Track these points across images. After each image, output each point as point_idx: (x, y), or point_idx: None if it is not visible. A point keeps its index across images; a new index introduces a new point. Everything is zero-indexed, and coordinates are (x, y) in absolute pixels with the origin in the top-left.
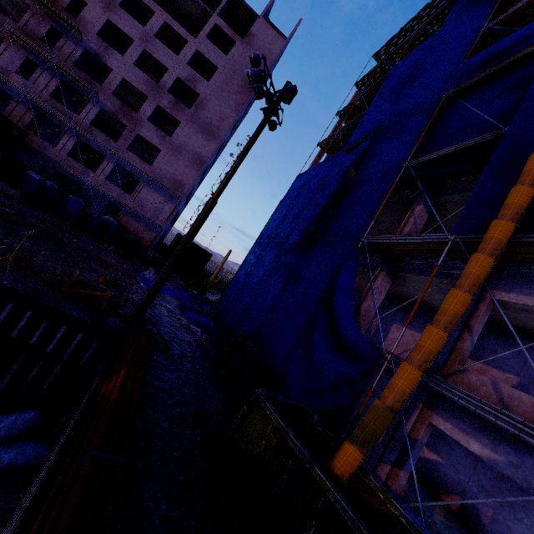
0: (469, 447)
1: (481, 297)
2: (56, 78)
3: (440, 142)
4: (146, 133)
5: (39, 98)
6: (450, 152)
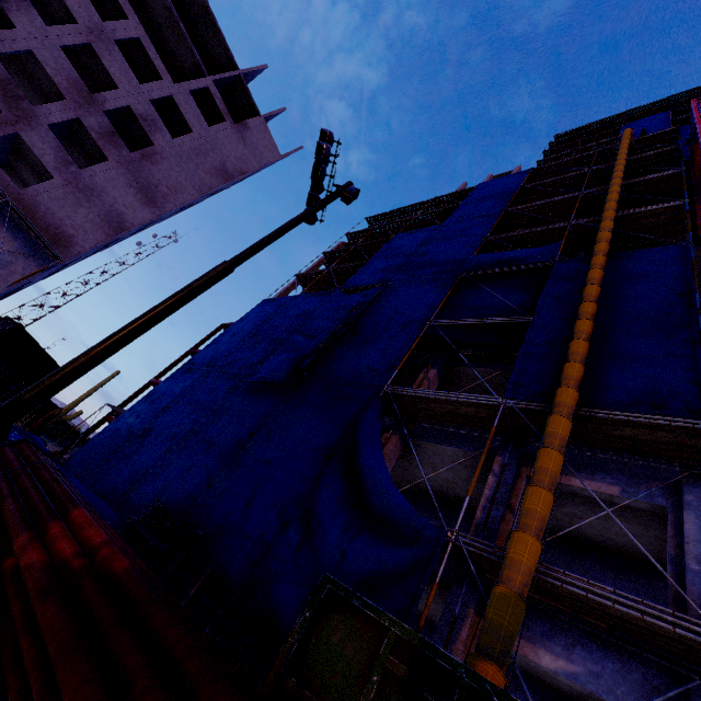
0: (540, 662)
1: (516, 473)
2: None
3: (460, 313)
4: (36, 140)
5: None
6: (477, 323)
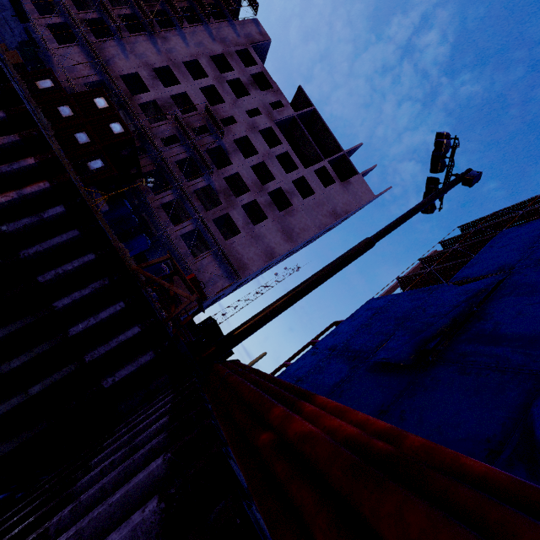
0: None
1: None
2: (187, 153)
3: None
4: (235, 214)
5: (166, 160)
6: None
